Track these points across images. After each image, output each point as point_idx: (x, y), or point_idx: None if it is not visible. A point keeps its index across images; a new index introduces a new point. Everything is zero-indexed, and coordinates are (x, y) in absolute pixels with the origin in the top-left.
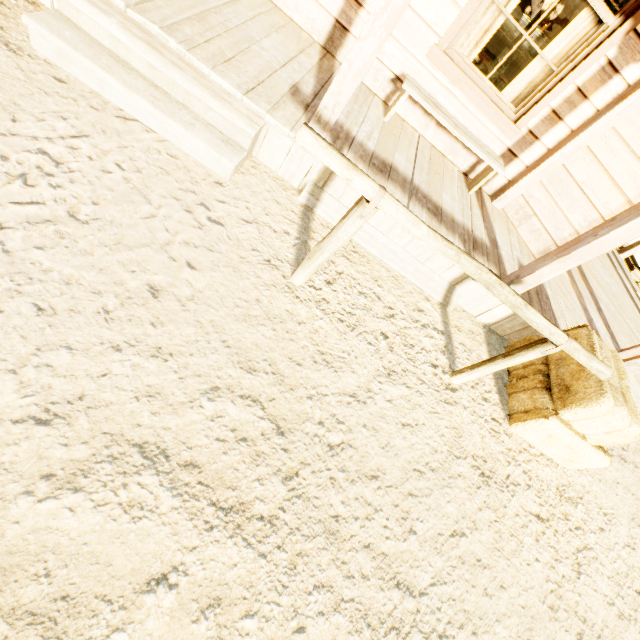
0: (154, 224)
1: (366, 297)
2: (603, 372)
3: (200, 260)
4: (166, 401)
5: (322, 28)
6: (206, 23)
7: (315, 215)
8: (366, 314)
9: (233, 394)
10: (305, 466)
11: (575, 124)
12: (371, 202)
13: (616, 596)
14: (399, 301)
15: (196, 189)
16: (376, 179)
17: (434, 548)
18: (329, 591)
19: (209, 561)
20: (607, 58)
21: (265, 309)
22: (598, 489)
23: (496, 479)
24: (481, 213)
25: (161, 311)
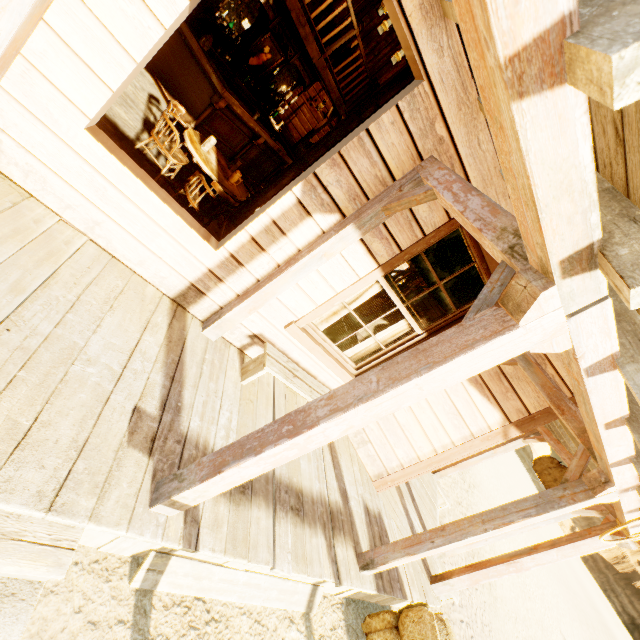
0: None
1: None
2: None
3: None
4: None
5: (173, 285)
6: None
7: (155, 594)
8: None
9: None
10: None
11: None
12: None
13: None
14: None
15: None
16: (240, 514)
17: None
18: None
19: None
20: None
21: None
22: None
23: None
24: (331, 456)
25: None
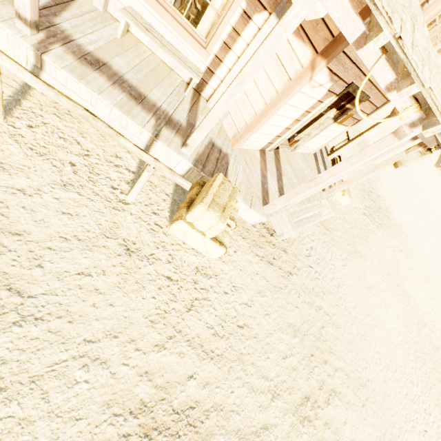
0: None
1: (66, 141)
2: (184, 185)
3: None
4: None
5: None
6: None
7: None
8: (60, 150)
9: None
10: None
11: (239, 53)
12: None
13: (218, 325)
14: (99, 149)
15: None
16: (82, 67)
17: (57, 277)
18: None
19: None
20: (242, 8)
21: None
22: (236, 274)
23: (140, 254)
24: (190, 107)
25: None
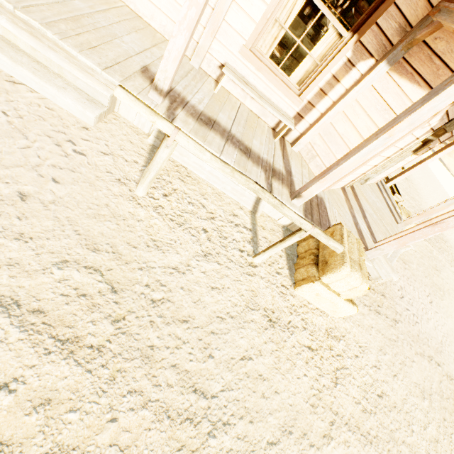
0: (29, 152)
1: (194, 205)
2: (338, 248)
3: (63, 177)
4: (23, 269)
5: (171, 31)
6: (79, 23)
7: None
8: (192, 216)
9: (79, 265)
10: (131, 313)
11: (335, 98)
12: (170, 137)
13: (362, 398)
14: (219, 209)
15: (66, 131)
16: (201, 128)
17: (227, 367)
18: (140, 395)
19: (45, 375)
20: (347, 57)
21: (112, 211)
22: (357, 331)
23: (280, 323)
24: (282, 154)
25: (27, 209)
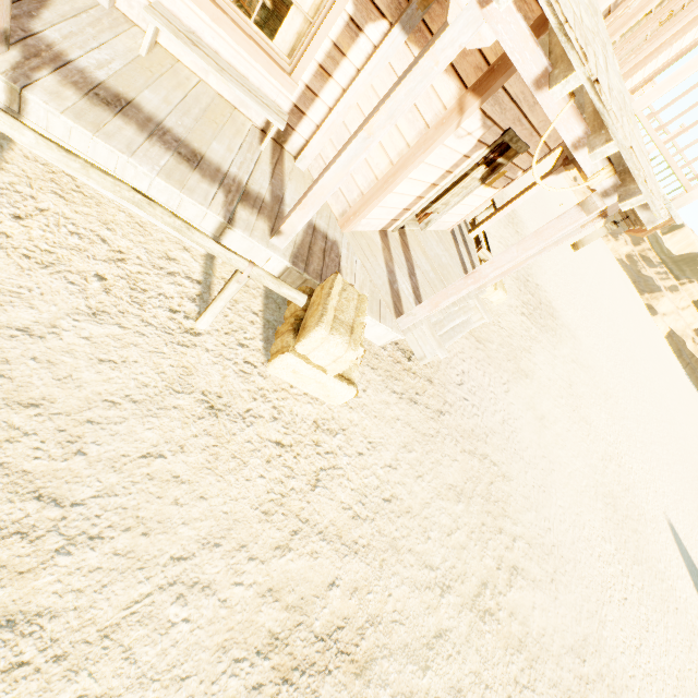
0: None
1: (82, 238)
2: (297, 299)
3: None
4: None
5: None
6: None
7: (16, 145)
8: (76, 254)
9: None
10: None
11: (344, 83)
12: None
13: (357, 503)
14: (139, 247)
15: None
16: (94, 110)
17: (111, 467)
18: None
19: None
20: (348, 14)
21: None
22: (370, 423)
23: (231, 412)
24: (272, 170)
25: None
